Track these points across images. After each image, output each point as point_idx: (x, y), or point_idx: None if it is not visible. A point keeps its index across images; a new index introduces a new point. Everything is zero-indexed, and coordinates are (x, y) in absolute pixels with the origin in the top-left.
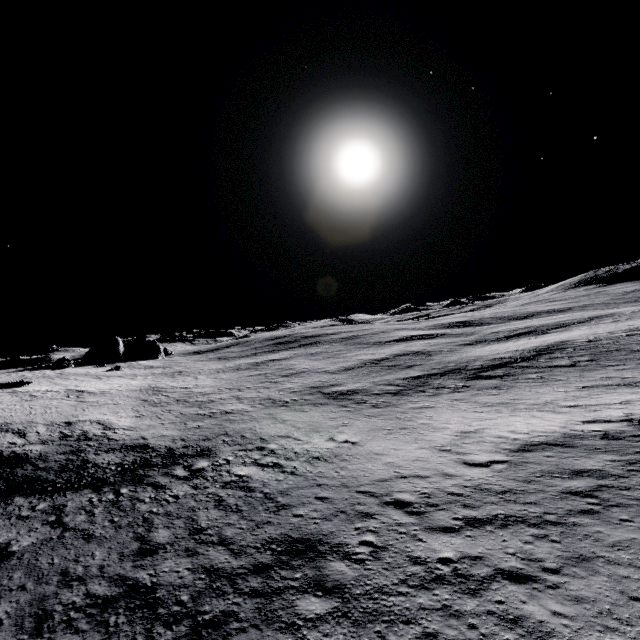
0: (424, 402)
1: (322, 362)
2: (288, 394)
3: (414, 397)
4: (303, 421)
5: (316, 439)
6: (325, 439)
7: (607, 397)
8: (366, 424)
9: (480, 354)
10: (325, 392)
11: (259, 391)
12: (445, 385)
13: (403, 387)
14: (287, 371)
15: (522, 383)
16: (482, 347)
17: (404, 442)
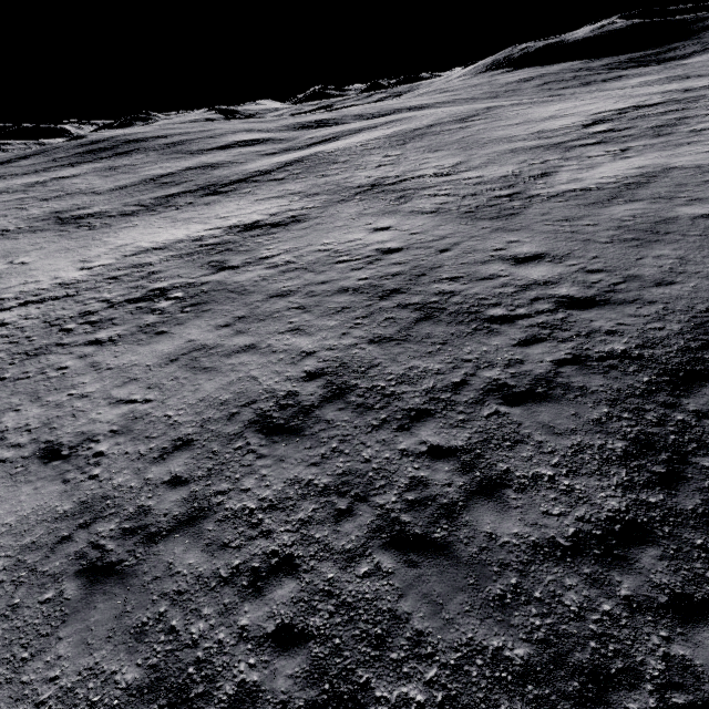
0: (137, 222)
1: (107, 180)
2: (20, 222)
3: (137, 217)
4: (4, 249)
5: None
6: (5, 263)
7: (253, 208)
8: (59, 246)
9: (250, 167)
10: (62, 217)
11: None
12: (178, 203)
13: (144, 207)
14: (55, 193)
15: (230, 198)
16: (274, 158)
17: (66, 258)
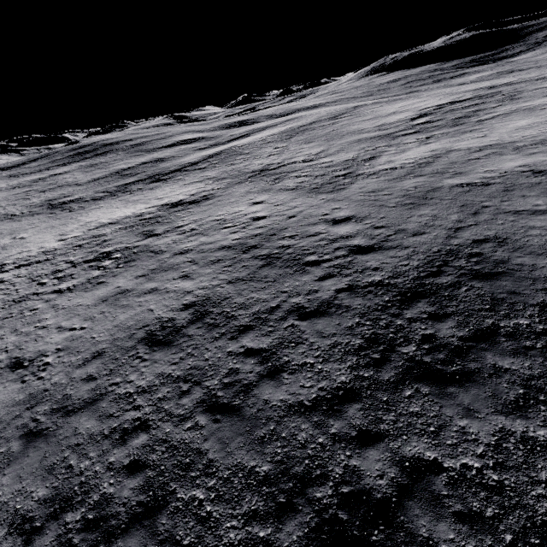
0: (103, 204)
1: (87, 174)
2: (24, 209)
3: (103, 201)
4: (11, 229)
5: (5, 239)
6: (10, 239)
7: (181, 191)
8: (47, 225)
9: (185, 160)
10: (52, 204)
11: (5, 208)
12: (132, 189)
13: (109, 193)
14: (50, 186)
15: (167, 184)
16: (204, 152)
17: (51, 233)
